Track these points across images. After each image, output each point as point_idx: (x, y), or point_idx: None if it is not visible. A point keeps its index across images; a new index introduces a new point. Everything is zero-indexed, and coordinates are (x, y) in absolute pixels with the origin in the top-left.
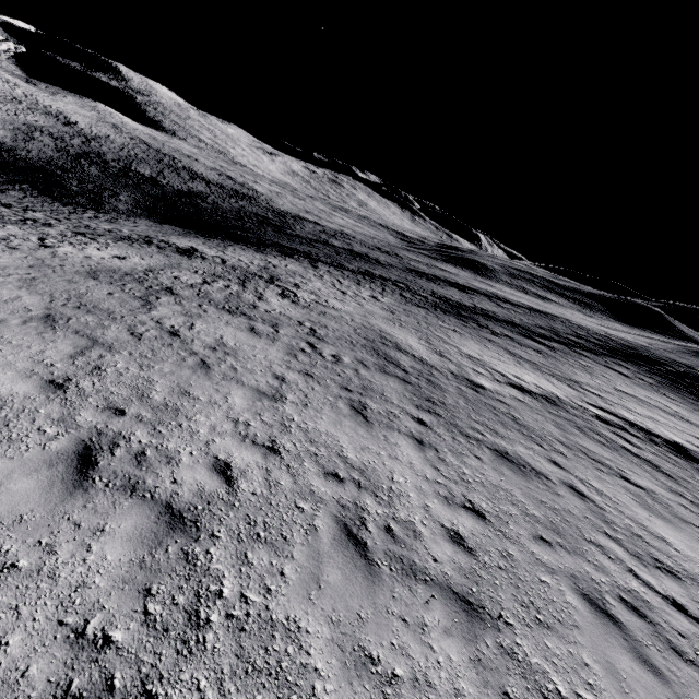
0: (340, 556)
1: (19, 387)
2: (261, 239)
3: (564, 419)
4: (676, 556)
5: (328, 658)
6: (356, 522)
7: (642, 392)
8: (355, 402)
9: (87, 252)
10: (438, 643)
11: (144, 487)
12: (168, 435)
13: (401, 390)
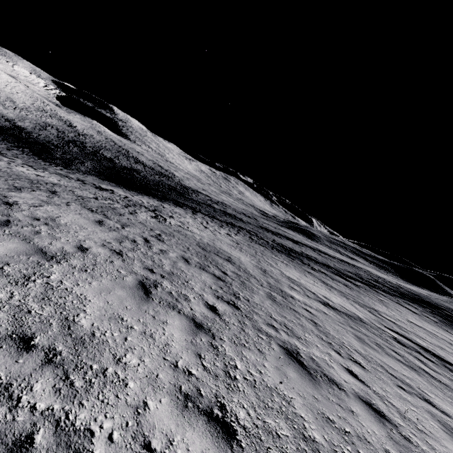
0: None
1: None
2: (166, 196)
3: (363, 335)
4: None
5: None
6: None
7: (429, 326)
8: (149, 280)
9: (14, 167)
10: None
11: None
12: None
13: (210, 282)
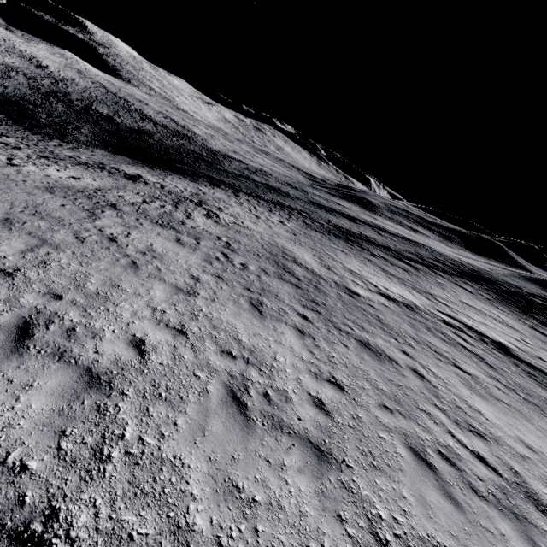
0: (224, 413)
1: None
2: (195, 171)
3: (417, 321)
4: (486, 423)
5: (203, 486)
6: (241, 388)
7: (480, 304)
8: (254, 300)
9: (48, 172)
10: (292, 479)
11: (71, 355)
12: (96, 316)
13: (292, 293)
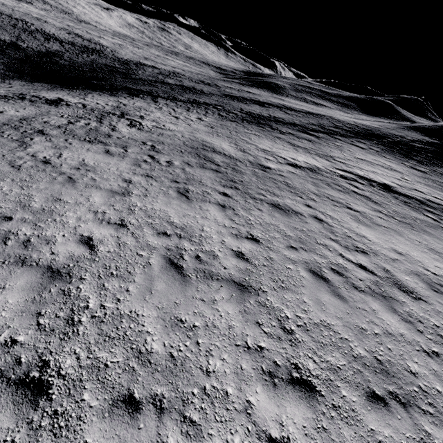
0: (165, 276)
1: None
2: (113, 85)
3: (319, 180)
4: (368, 243)
5: (155, 325)
6: (177, 257)
7: (371, 157)
8: (181, 189)
9: None
10: (222, 307)
11: (31, 260)
12: (46, 227)
13: (213, 177)
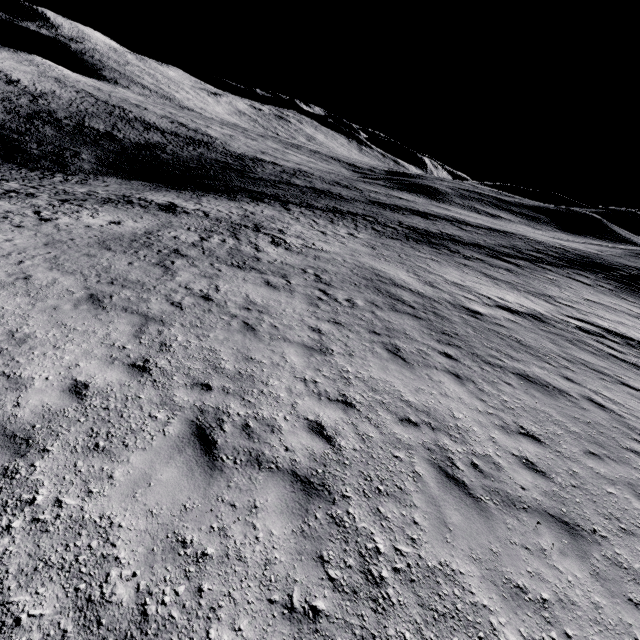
0: (450, 498)
1: (109, 375)
2: (228, 186)
3: (555, 335)
4: None
5: (488, 594)
6: (447, 463)
7: (606, 299)
8: (388, 345)
9: (85, 221)
10: (561, 565)
11: (266, 459)
12: (257, 403)
13: (418, 327)
